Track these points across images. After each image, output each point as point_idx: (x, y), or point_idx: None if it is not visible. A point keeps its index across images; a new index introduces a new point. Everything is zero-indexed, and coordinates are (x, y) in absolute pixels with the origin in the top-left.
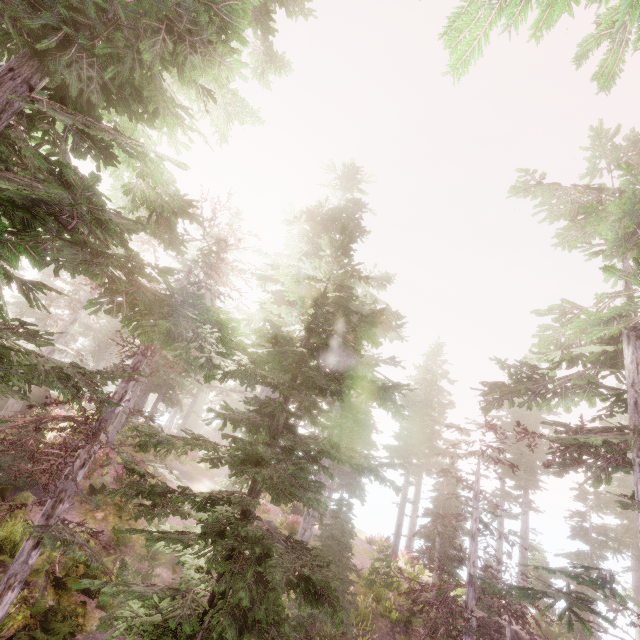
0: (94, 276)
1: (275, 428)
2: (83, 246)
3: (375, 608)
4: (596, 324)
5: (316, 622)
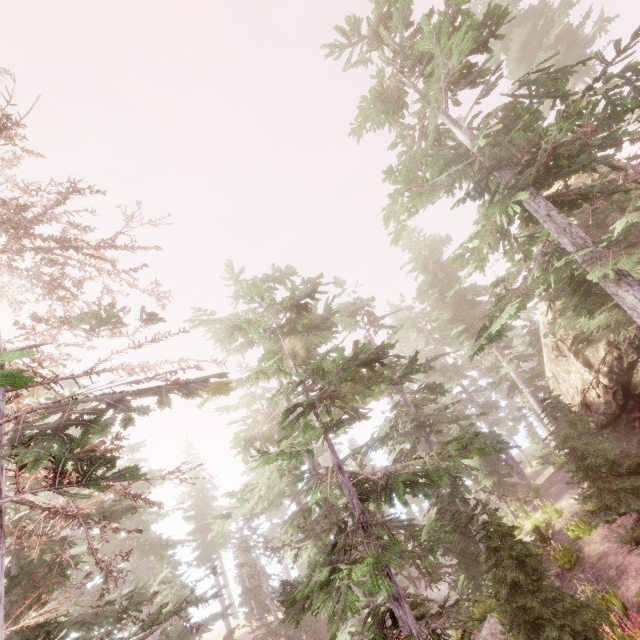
0: None
1: None
2: None
3: None
4: None
5: None
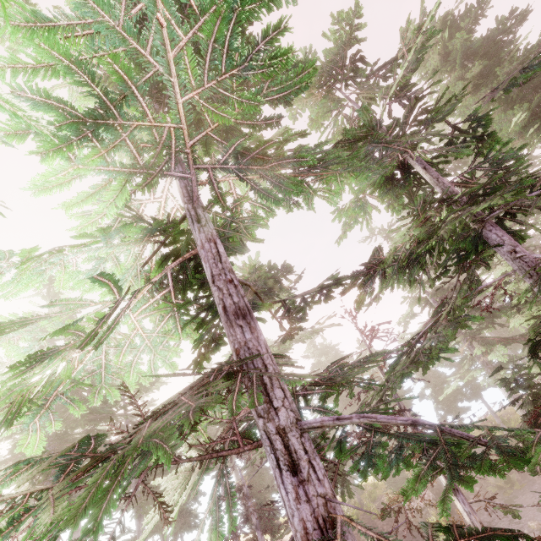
0: None
1: None
2: None
3: None
4: None
5: None
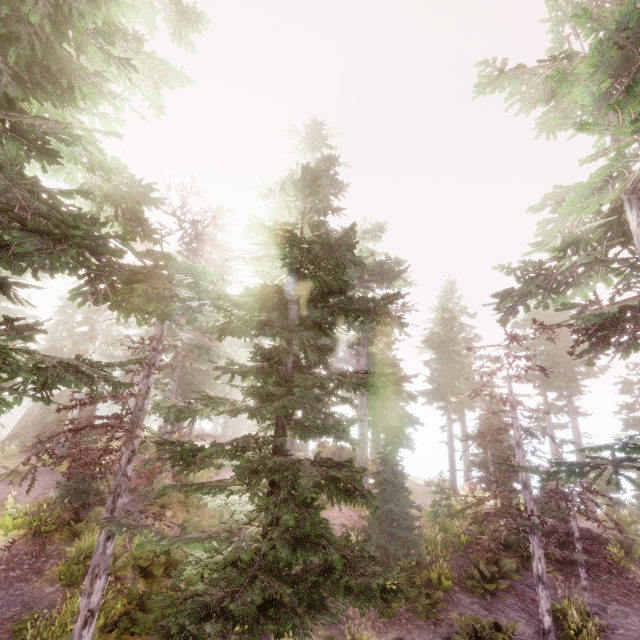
0: (71, 271)
1: (284, 373)
2: (42, 234)
3: (444, 537)
4: (589, 194)
5: (391, 560)
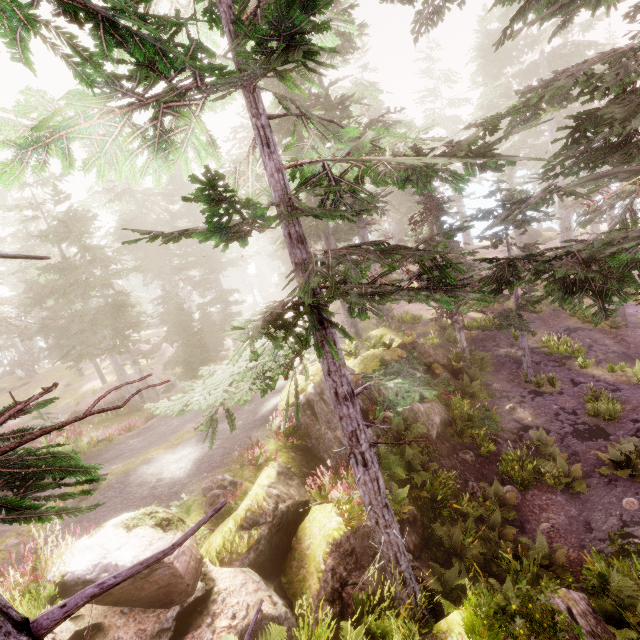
0: None
1: None
2: None
3: None
4: None
5: None
